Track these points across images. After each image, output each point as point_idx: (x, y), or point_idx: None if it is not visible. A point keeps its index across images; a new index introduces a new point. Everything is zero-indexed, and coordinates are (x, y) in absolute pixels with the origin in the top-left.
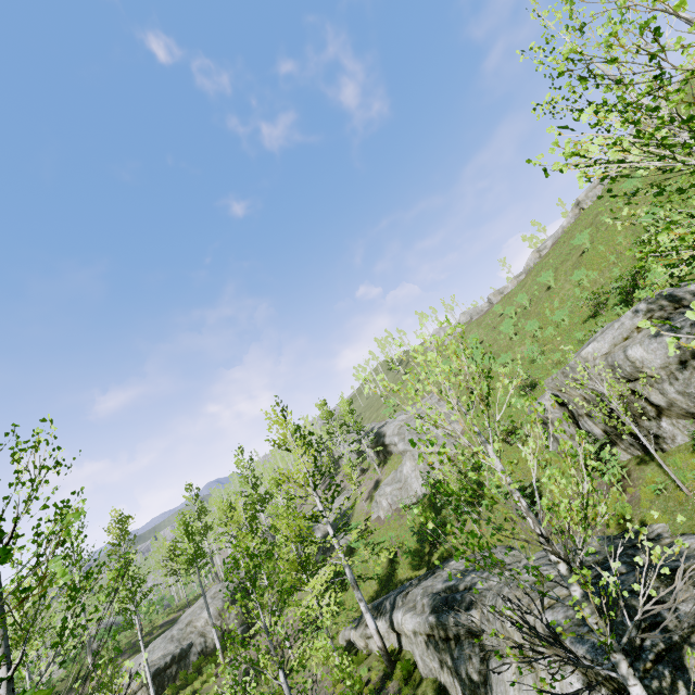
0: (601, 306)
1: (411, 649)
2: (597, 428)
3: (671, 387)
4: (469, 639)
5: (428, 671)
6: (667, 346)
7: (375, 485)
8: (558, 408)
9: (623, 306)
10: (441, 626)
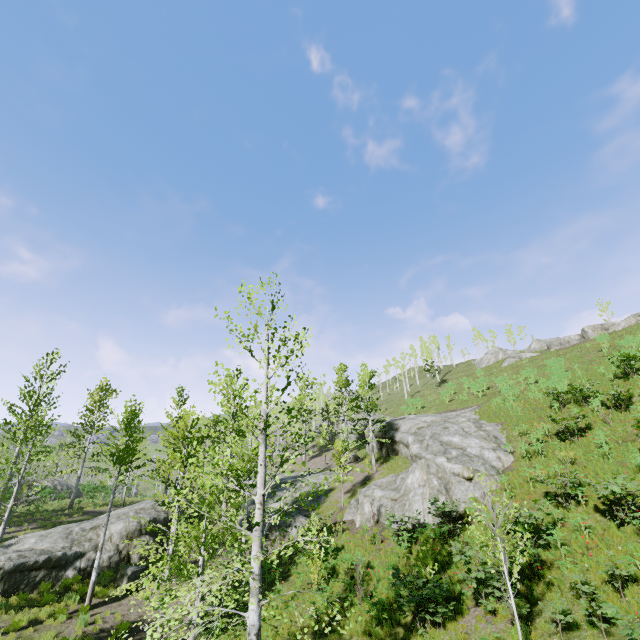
0: None
1: None
2: None
3: None
4: None
5: None
6: None
7: (363, 480)
8: None
9: None
10: None
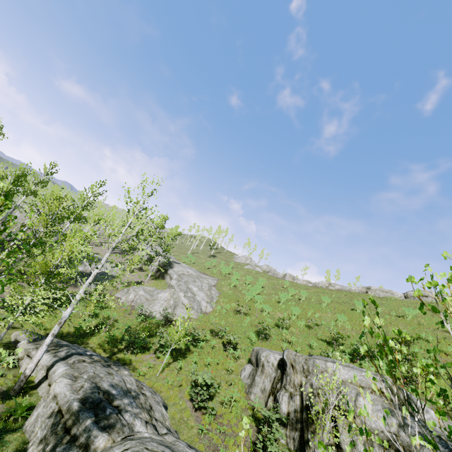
0: (338, 343)
1: (39, 402)
2: (286, 407)
3: (363, 447)
4: (80, 450)
5: (30, 430)
6: (389, 425)
7: (137, 282)
8: (275, 368)
9: (348, 357)
10: (75, 418)
